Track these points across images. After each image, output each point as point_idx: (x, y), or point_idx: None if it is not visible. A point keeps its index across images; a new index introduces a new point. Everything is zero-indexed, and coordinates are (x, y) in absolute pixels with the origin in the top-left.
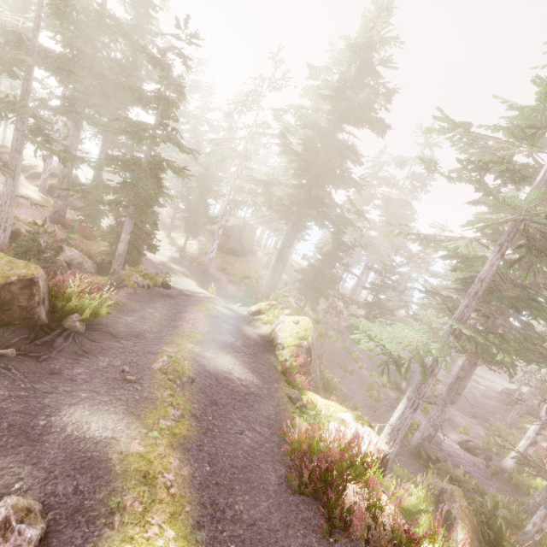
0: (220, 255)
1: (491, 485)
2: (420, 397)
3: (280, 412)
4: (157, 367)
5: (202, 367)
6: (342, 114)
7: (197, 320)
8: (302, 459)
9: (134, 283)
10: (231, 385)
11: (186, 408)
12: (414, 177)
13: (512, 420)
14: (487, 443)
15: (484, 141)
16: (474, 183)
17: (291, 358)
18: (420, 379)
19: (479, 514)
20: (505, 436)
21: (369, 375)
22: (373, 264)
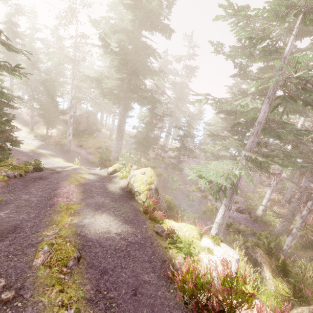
0: (76, 137)
1: (255, 226)
2: (232, 202)
3: (155, 249)
4: (39, 263)
5: (85, 237)
6: (141, 21)
7: (70, 193)
8: (197, 304)
9: (4, 176)
10: (113, 244)
11: (79, 298)
12: (187, 68)
13: (253, 190)
14: (247, 205)
15: (254, 23)
16: (245, 58)
17: (147, 200)
18: (231, 192)
19: (262, 249)
20: (253, 199)
21: (185, 187)
22: (172, 124)
